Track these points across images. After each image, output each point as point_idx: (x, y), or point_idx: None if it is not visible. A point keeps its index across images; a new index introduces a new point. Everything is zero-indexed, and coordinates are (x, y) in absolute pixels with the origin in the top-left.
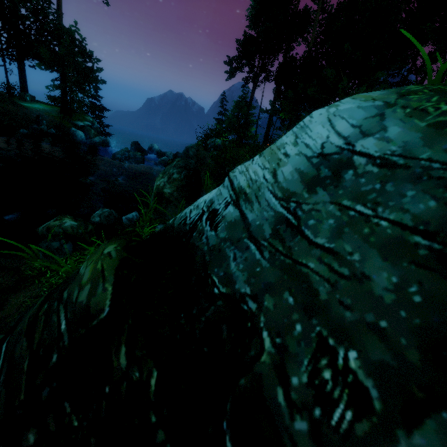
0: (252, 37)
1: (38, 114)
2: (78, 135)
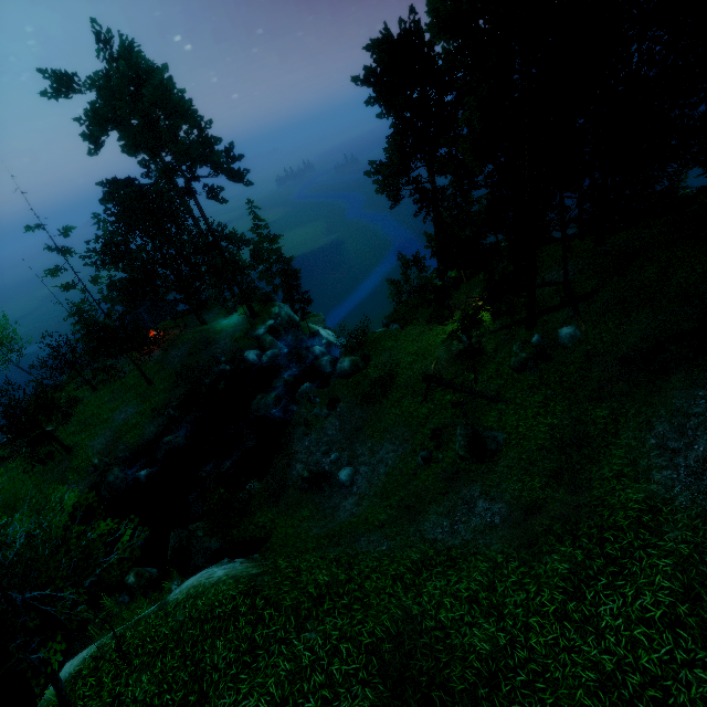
0: None
1: (223, 345)
2: (250, 358)
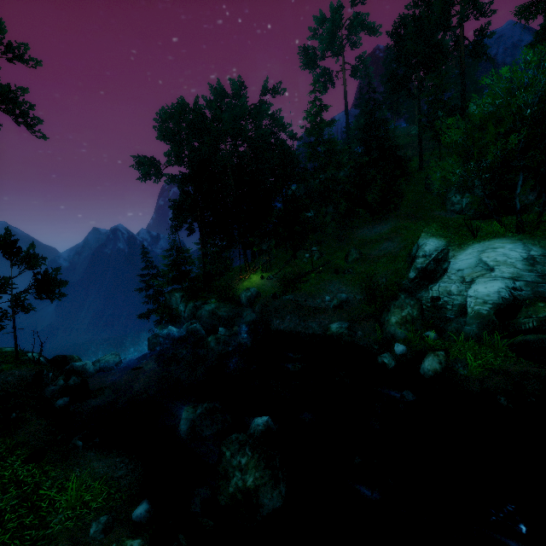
0: (187, 194)
1: (2, 375)
2: (89, 367)
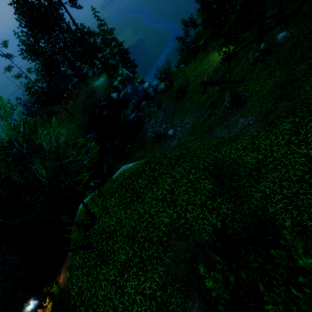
0: None
1: (100, 93)
2: (114, 97)
